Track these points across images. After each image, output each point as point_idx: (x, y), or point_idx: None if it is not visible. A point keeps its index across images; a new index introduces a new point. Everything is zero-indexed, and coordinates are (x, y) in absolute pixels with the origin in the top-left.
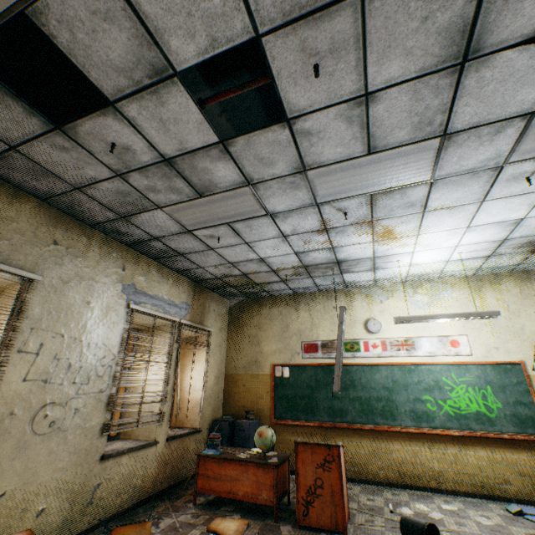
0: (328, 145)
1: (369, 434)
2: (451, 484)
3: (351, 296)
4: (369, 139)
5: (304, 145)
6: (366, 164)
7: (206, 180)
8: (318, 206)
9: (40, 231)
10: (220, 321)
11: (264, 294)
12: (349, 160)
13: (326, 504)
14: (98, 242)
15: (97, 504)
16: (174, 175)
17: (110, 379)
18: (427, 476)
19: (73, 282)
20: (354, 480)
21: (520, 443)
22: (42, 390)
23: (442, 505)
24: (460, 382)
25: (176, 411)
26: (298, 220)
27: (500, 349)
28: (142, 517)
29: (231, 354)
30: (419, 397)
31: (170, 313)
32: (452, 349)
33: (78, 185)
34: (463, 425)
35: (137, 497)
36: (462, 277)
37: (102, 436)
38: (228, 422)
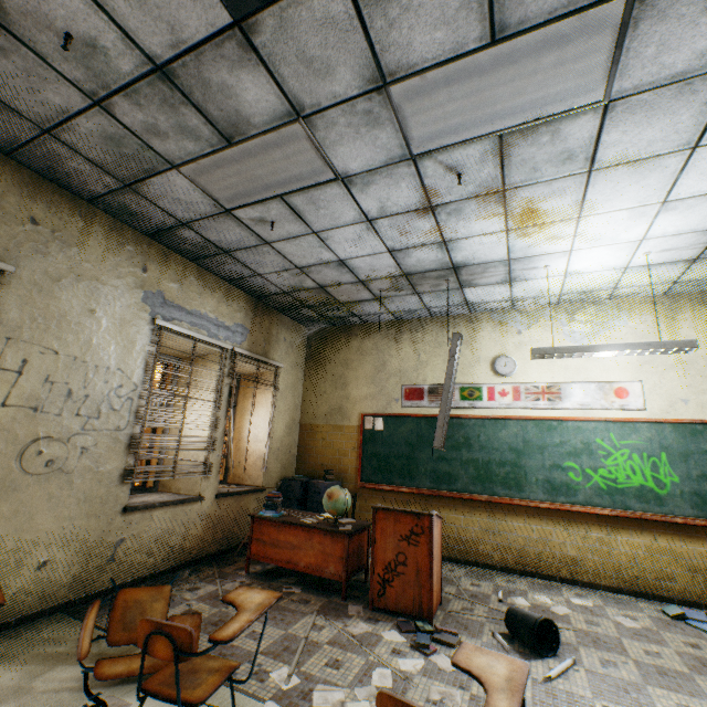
0: (420, 23)
1: (483, 507)
2: (590, 575)
3: (476, 324)
4: (493, 5)
5: (378, 25)
6: (489, 67)
7: (231, 110)
8: (415, 162)
9: (8, 201)
10: (293, 355)
11: (354, 320)
12: (459, 58)
13: (408, 585)
14: (102, 226)
15: (121, 562)
16: (179, 100)
17: (132, 415)
18: (557, 564)
19: (67, 280)
20: (458, 561)
21: (698, 530)
22: (31, 420)
23: (572, 599)
24: (621, 446)
25: (229, 463)
26: (387, 189)
27: (690, 403)
28: (179, 582)
29: (309, 399)
30: (558, 463)
31: (218, 337)
32: (616, 401)
33: (46, 126)
34: (618, 502)
35: (176, 559)
36: (648, 296)
37: (123, 484)
38: (300, 482)
